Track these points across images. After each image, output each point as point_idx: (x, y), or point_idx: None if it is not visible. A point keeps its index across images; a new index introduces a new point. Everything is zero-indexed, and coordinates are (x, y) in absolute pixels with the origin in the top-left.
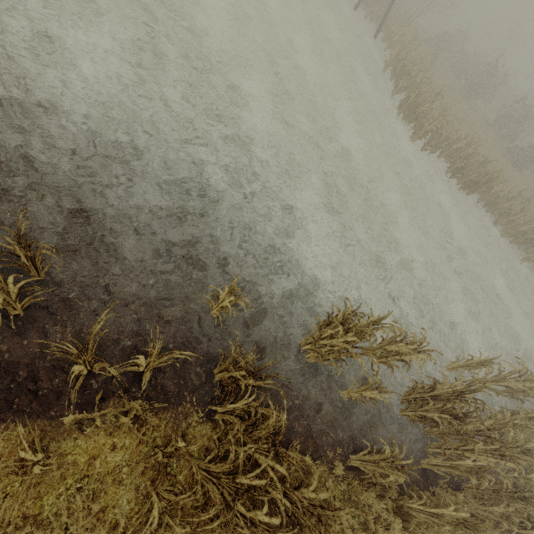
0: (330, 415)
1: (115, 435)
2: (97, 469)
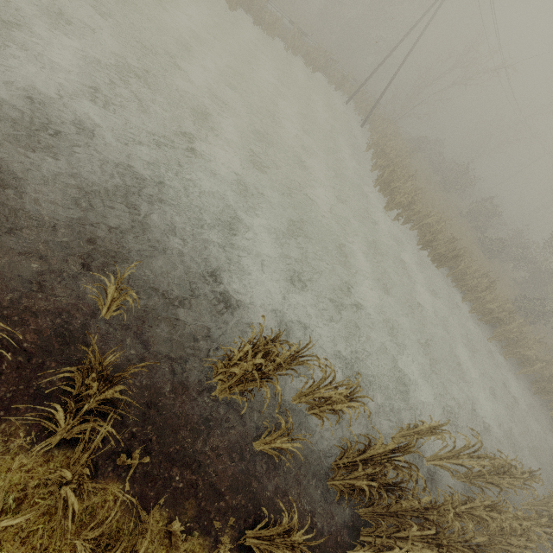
0: (232, 470)
1: None
2: None
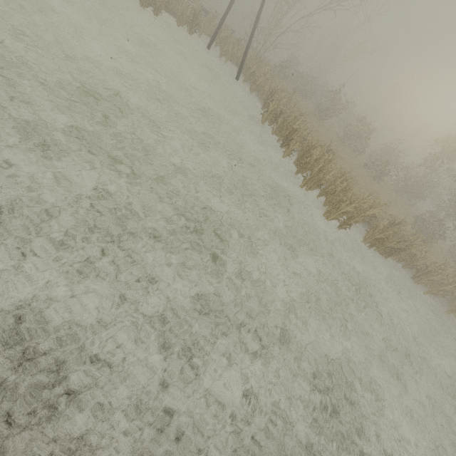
0: None
1: None
2: None
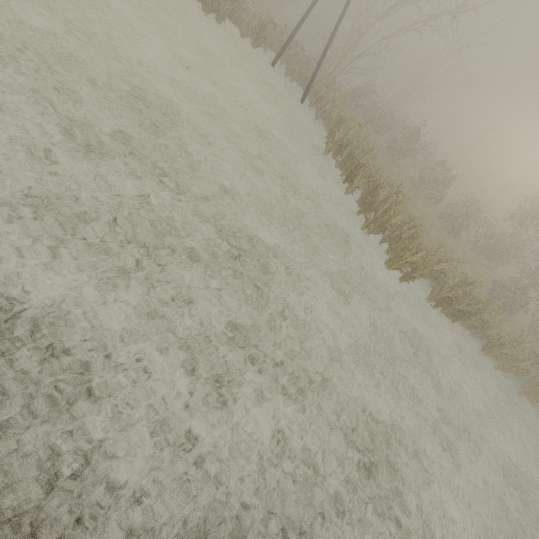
0: None
1: None
2: None
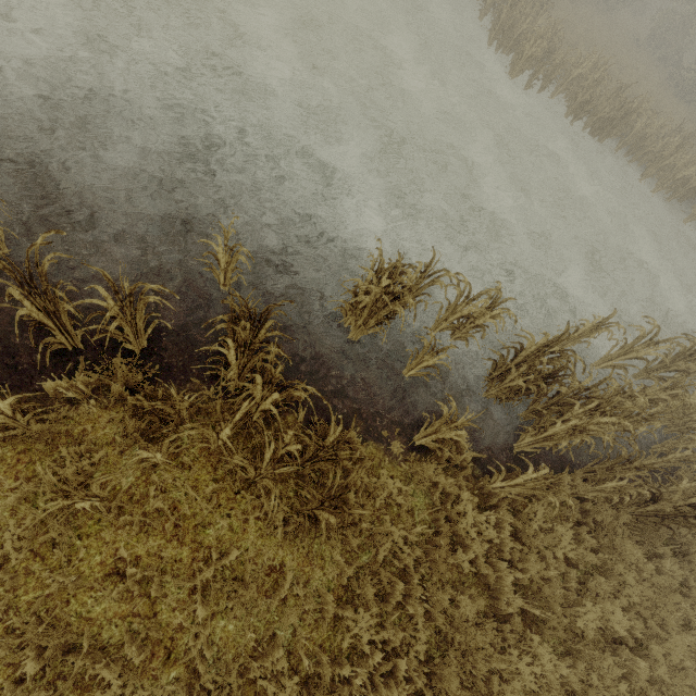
0: (387, 396)
1: (112, 409)
2: (90, 434)
